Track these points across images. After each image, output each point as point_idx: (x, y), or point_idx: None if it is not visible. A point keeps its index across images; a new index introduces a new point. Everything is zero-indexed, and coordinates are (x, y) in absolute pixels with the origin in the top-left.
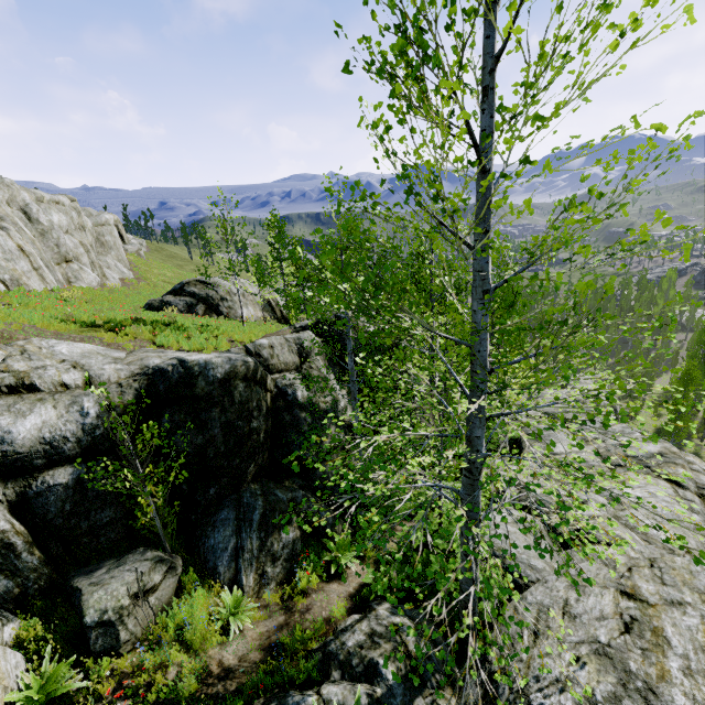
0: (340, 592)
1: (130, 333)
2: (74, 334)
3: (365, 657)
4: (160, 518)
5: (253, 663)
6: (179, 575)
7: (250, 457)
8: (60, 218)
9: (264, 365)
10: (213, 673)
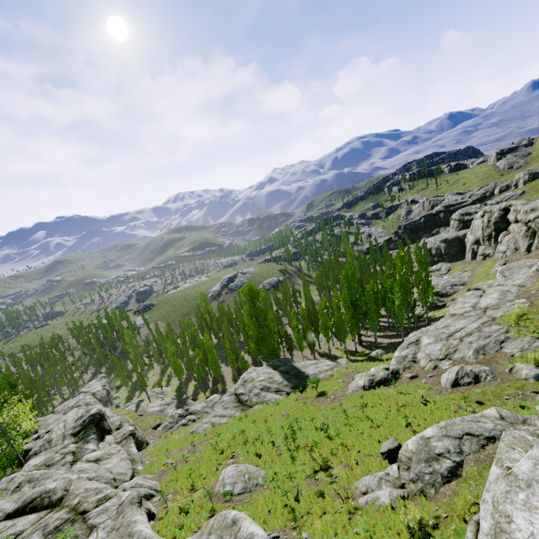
0: None
1: None
2: None
3: None
4: None
5: None
6: None
7: None
8: None
9: None
10: None
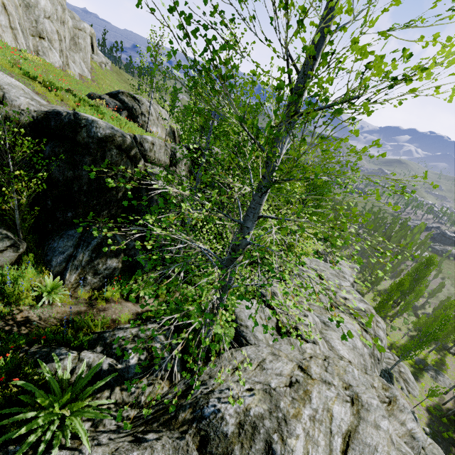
0: (132, 309)
1: (59, 95)
2: (15, 75)
3: (122, 345)
4: (20, 212)
5: (49, 325)
6: (19, 253)
7: (106, 205)
8: (46, 4)
9: (143, 153)
10: (15, 319)
